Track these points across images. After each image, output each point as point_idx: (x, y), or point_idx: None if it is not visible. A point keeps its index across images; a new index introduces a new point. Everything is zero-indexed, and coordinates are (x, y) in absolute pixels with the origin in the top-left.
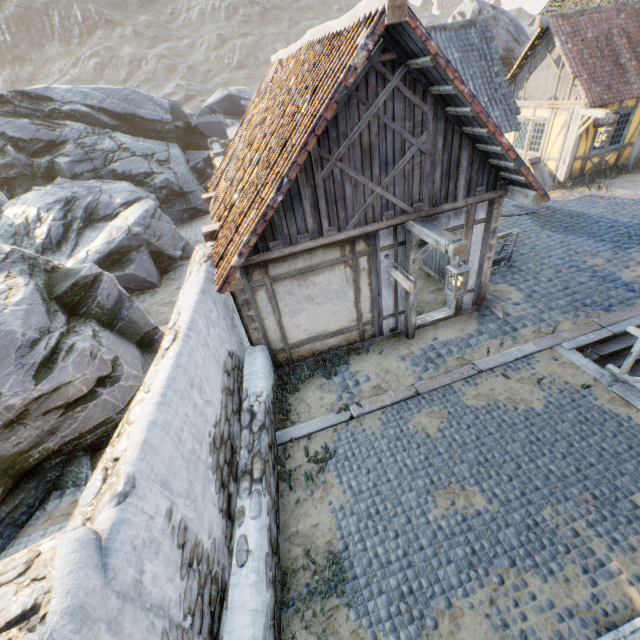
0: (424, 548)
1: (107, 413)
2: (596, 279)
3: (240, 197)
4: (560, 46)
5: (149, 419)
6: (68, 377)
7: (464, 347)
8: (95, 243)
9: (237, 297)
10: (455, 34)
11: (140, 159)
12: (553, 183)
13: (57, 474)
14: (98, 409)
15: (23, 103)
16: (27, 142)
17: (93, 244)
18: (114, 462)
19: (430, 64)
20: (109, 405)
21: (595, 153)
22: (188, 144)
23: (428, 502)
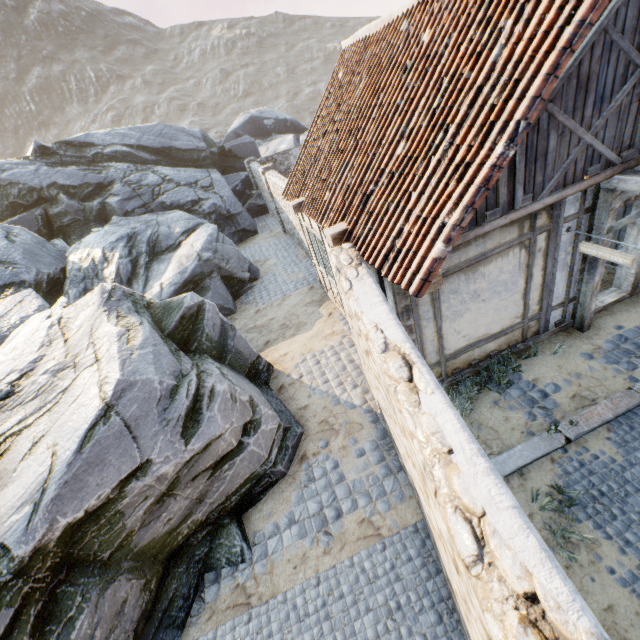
0: None
1: (252, 467)
2: None
3: (386, 181)
4: None
5: (509, 504)
6: (218, 429)
7: None
8: (167, 275)
9: (397, 304)
10: None
11: (185, 188)
12: None
13: (205, 550)
14: (244, 464)
15: (67, 152)
16: (77, 188)
17: (165, 276)
18: (532, 605)
19: None
20: (254, 457)
21: None
22: (224, 168)
23: None
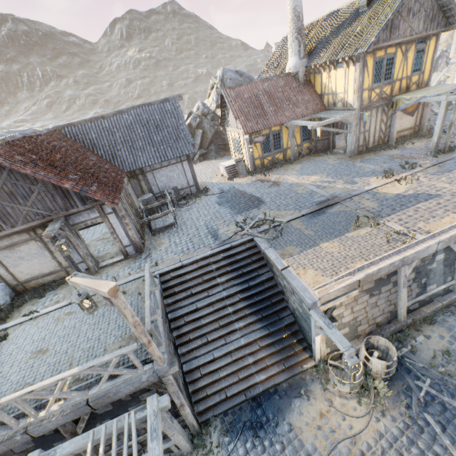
0: (7, 377)
1: None
2: (207, 233)
3: None
4: (228, 104)
5: None
6: None
7: (114, 276)
8: None
9: None
10: (157, 106)
11: None
12: (246, 172)
13: None
14: None
15: None
16: None
17: None
18: None
19: (5, 165)
20: None
21: (267, 155)
22: None
23: (27, 356)
